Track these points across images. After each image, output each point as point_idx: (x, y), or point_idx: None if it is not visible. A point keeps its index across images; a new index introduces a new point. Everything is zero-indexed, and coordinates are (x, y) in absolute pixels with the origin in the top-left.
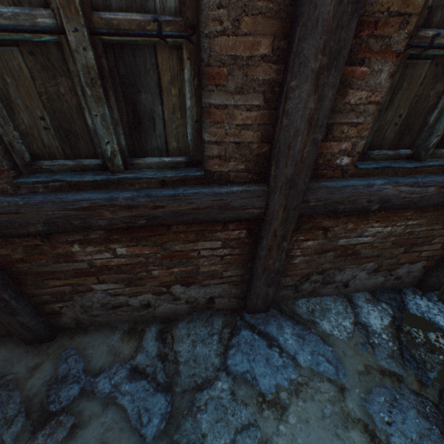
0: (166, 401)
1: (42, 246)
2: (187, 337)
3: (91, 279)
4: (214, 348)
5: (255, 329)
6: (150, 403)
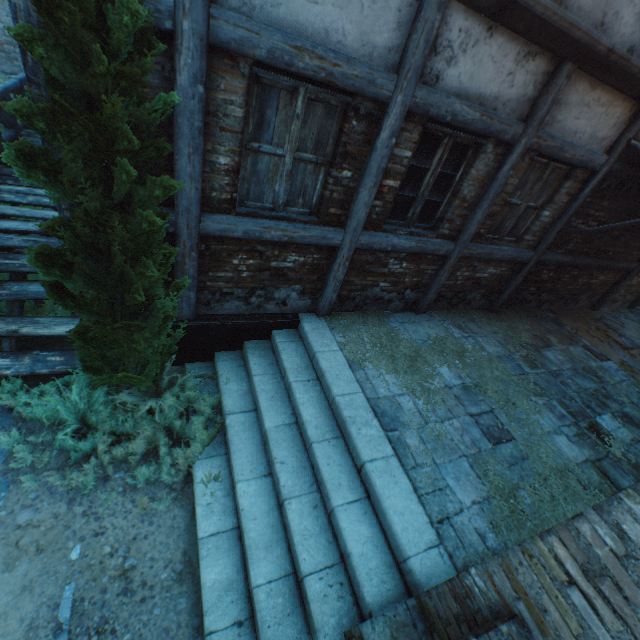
0: (637, 323)
1: (632, 276)
2: (624, 312)
3: (623, 288)
4: (632, 315)
5: (635, 312)
6: (635, 323)
